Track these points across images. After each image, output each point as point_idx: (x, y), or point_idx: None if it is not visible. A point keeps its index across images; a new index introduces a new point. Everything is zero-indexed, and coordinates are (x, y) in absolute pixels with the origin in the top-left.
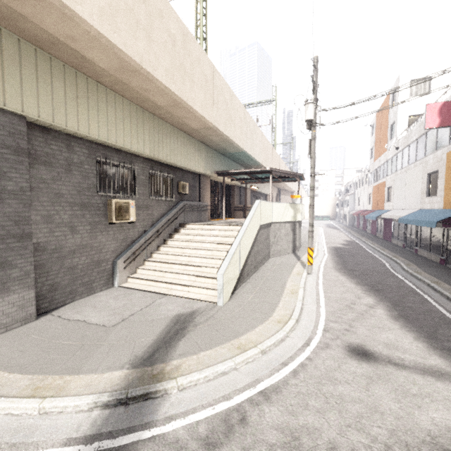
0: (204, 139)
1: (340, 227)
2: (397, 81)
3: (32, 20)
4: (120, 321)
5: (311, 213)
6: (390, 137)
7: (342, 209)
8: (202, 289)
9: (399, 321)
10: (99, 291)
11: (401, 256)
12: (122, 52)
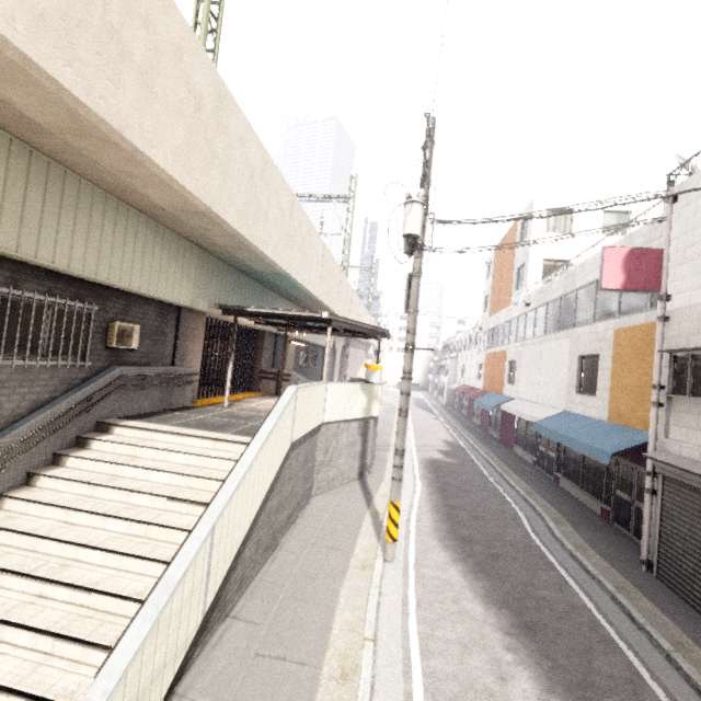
0: (195, 236)
1: (435, 408)
2: (529, 206)
3: None
4: None
5: (401, 428)
6: (516, 286)
7: (438, 377)
8: None
9: None
10: None
11: (538, 491)
12: None
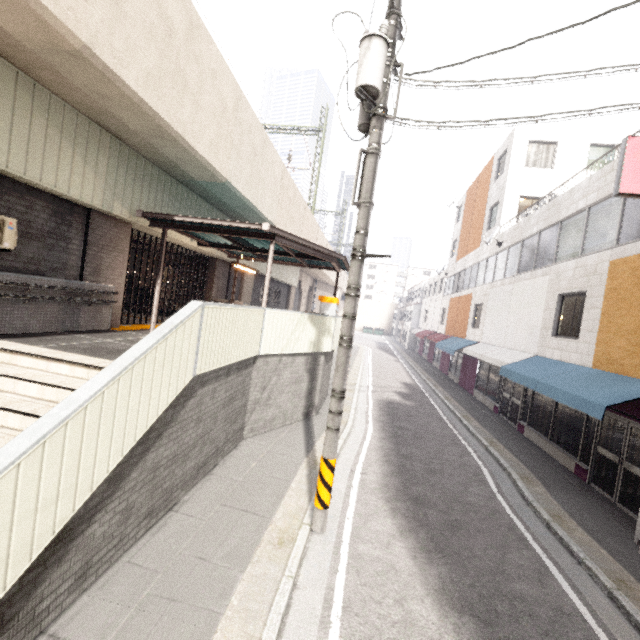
0: (98, 113)
1: (397, 352)
2: (509, 138)
3: None
4: None
5: (341, 362)
6: (487, 226)
7: (402, 323)
8: None
9: None
10: None
11: (501, 440)
12: None
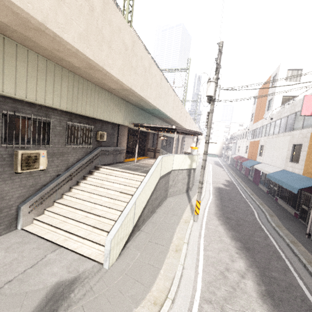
0: (124, 97)
1: (224, 166)
2: (278, 68)
3: None
4: None
5: (202, 173)
6: (267, 109)
7: (227, 152)
8: (95, 243)
9: (267, 303)
10: None
11: (265, 203)
12: (16, 6)
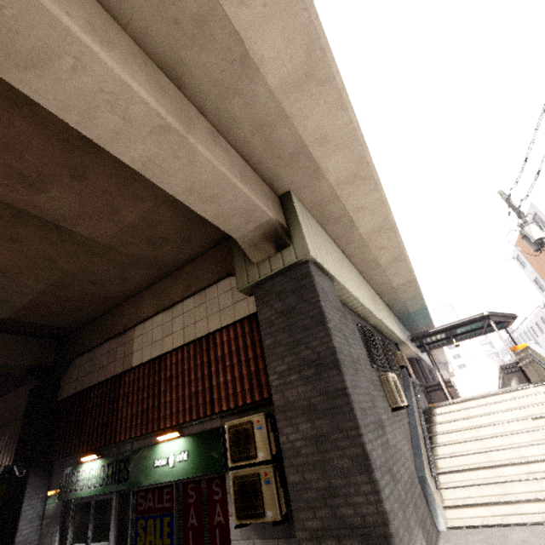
0: (393, 300)
1: None
2: (531, 207)
3: (342, 199)
4: None
5: None
6: None
7: None
8: None
9: None
10: (434, 541)
11: None
12: (390, 212)
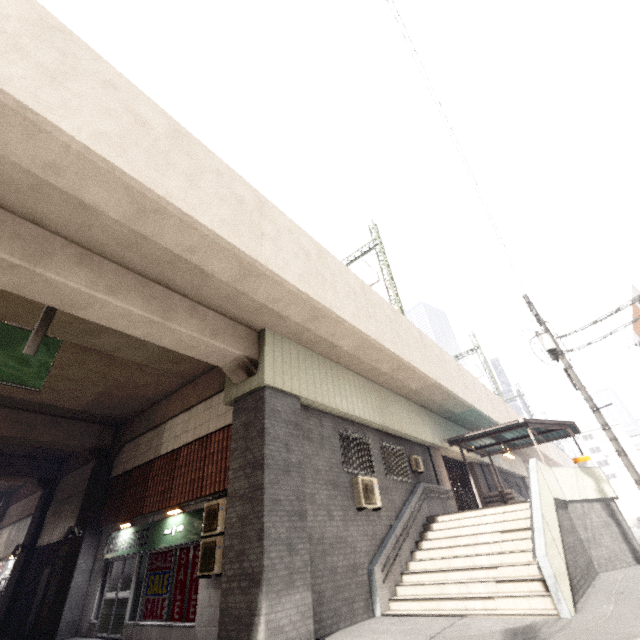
0: (424, 401)
1: None
2: (633, 289)
3: (313, 330)
4: (428, 638)
5: (627, 464)
6: None
7: None
8: (518, 598)
9: None
10: (361, 620)
11: None
12: (365, 335)
